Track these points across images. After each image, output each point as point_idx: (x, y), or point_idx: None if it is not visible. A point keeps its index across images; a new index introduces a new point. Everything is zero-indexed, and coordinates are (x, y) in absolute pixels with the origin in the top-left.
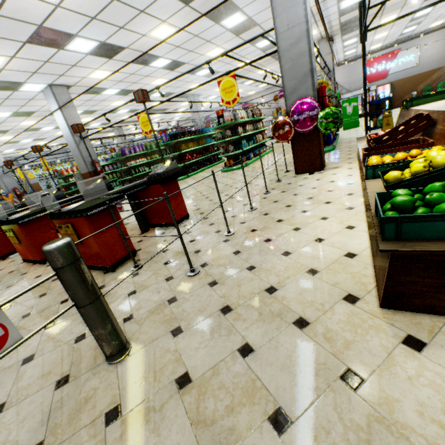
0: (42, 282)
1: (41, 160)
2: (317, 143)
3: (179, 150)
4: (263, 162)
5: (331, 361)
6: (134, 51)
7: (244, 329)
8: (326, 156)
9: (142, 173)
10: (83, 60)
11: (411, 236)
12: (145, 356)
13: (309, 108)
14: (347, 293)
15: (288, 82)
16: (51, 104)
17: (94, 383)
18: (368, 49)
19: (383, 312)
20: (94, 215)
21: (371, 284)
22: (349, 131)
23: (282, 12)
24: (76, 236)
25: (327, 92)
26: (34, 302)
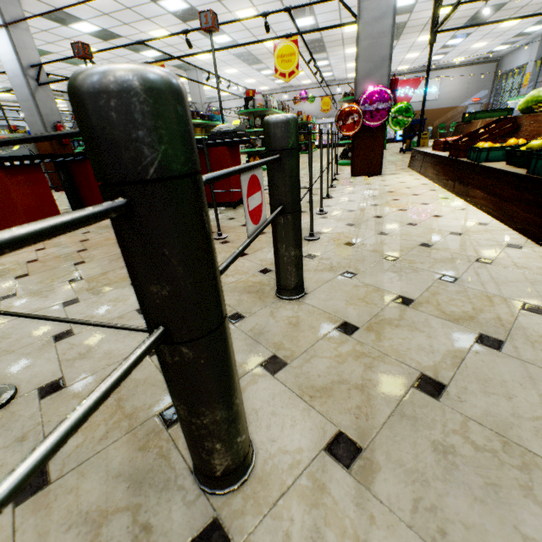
0: (276, 159)
1: None
2: (381, 143)
3: None
4: None
5: (539, 277)
6: None
7: (429, 268)
8: None
9: None
10: None
11: None
12: (331, 291)
13: (383, 98)
14: (506, 243)
15: (363, 63)
16: None
17: (286, 314)
18: (395, 69)
19: None
20: None
21: (522, 238)
22: None
23: None
24: None
25: None
26: (72, 268)
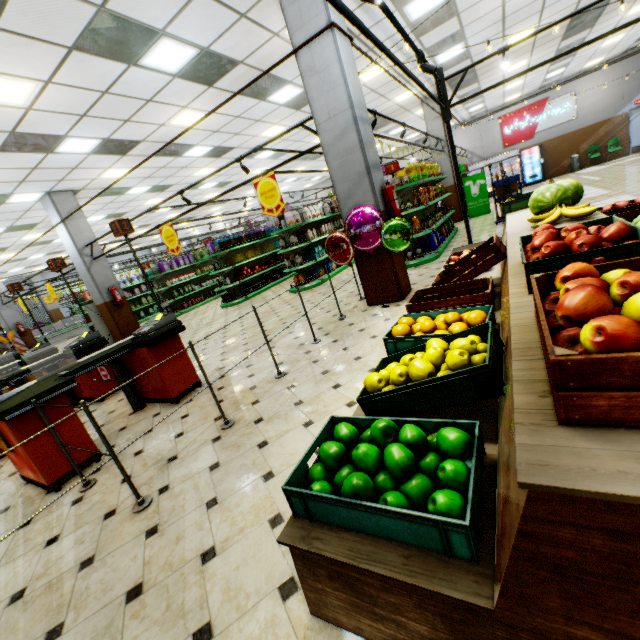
0: None
1: (47, 286)
2: (389, 264)
3: (232, 263)
4: (346, 276)
5: None
6: (155, 143)
7: (131, 639)
8: (422, 271)
9: (188, 294)
10: (85, 160)
11: (322, 517)
12: None
13: (368, 219)
14: (291, 574)
15: (340, 184)
16: (51, 216)
17: None
18: (502, 102)
19: (309, 625)
20: (23, 414)
21: None
22: (475, 220)
23: (319, 97)
24: (4, 442)
25: (420, 181)
26: None
